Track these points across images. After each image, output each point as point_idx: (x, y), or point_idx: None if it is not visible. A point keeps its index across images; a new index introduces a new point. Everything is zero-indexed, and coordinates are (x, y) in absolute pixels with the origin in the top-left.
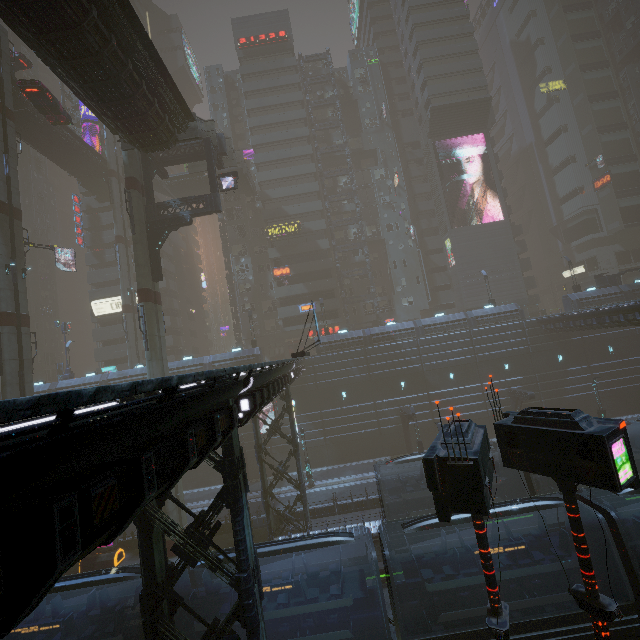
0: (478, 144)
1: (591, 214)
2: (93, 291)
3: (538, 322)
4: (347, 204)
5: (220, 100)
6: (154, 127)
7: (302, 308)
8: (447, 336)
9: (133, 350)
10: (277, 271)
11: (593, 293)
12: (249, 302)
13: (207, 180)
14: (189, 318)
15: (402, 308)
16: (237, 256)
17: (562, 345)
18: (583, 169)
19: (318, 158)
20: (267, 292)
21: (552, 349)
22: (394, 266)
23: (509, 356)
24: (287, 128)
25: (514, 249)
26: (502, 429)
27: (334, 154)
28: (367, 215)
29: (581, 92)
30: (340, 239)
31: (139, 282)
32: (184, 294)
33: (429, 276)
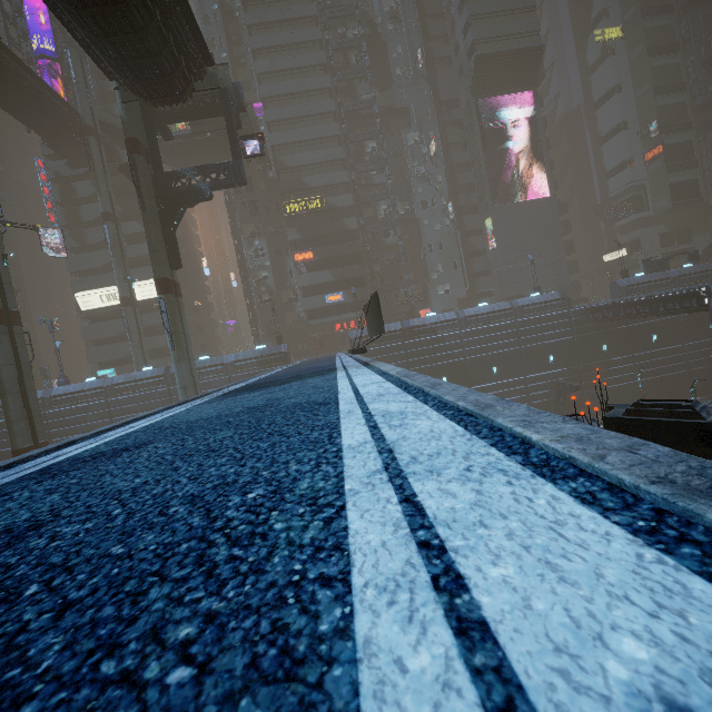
0: (525, 104)
1: (638, 191)
2: (76, 281)
3: (585, 311)
4: (376, 175)
5: (216, 35)
6: (168, 72)
7: (329, 298)
8: (492, 327)
9: (138, 350)
10: (298, 256)
11: (642, 279)
12: (267, 292)
13: (210, 142)
14: (194, 312)
15: (438, 297)
16: (249, 238)
17: (608, 335)
18: (634, 138)
19: (342, 117)
20: (286, 280)
21: (597, 339)
22: (429, 249)
23: (554, 347)
24: (303, 76)
25: (559, 230)
26: (612, 422)
27: (360, 112)
28: (399, 189)
29: (640, 43)
30: (369, 218)
31: (156, 270)
32: (186, 283)
33: (467, 261)
